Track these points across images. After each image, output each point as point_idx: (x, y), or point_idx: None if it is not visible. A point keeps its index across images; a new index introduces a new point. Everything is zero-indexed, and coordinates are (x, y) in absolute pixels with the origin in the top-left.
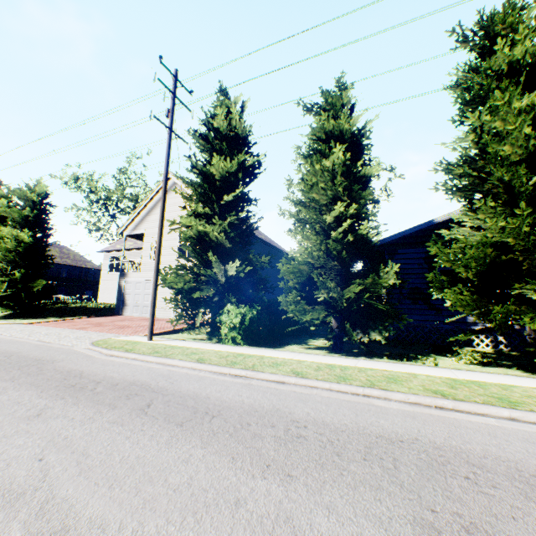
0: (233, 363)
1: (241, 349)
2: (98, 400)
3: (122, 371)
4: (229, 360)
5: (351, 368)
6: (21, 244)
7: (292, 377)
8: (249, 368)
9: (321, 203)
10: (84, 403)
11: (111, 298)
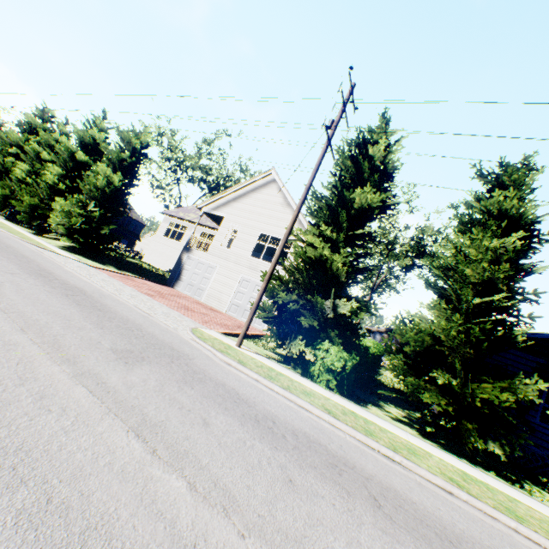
0: (369, 433)
1: (341, 400)
2: (315, 467)
3: (270, 403)
4: (357, 423)
5: (492, 488)
6: (110, 186)
7: (461, 490)
8: (395, 449)
9: (469, 279)
10: (307, 468)
11: (157, 262)
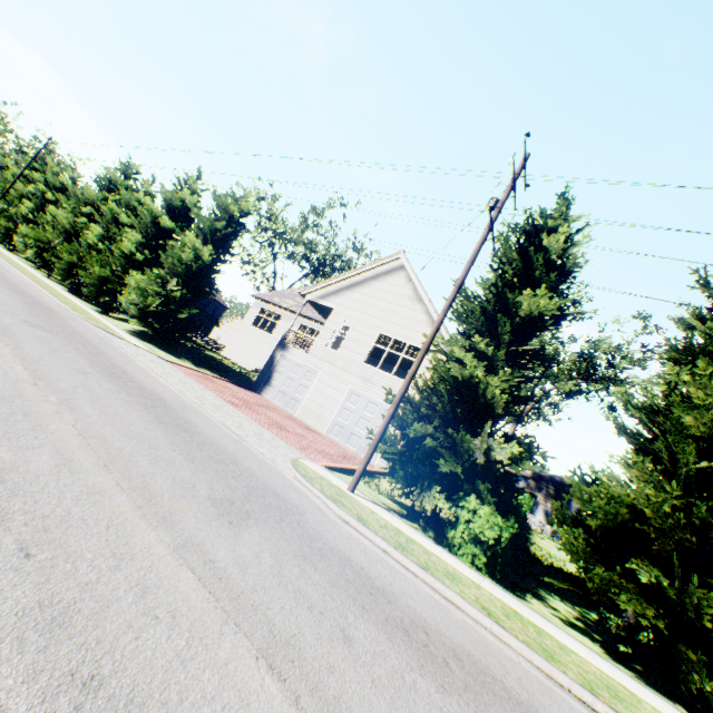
0: (549, 655)
1: (494, 589)
2: None
3: (412, 595)
4: (528, 634)
5: None
6: (197, 260)
7: None
8: (592, 689)
9: (689, 431)
10: None
11: (240, 357)
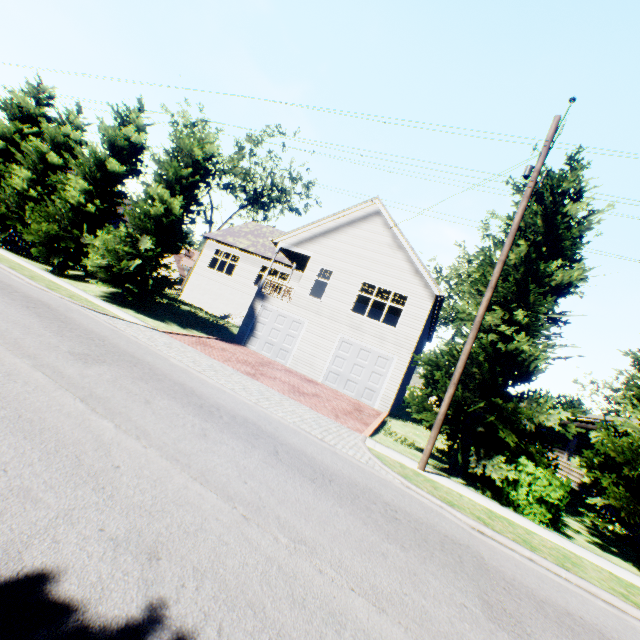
0: None
1: (574, 547)
2: None
3: (618, 628)
4: None
5: None
6: (167, 214)
7: None
8: None
9: None
10: None
11: (201, 301)
